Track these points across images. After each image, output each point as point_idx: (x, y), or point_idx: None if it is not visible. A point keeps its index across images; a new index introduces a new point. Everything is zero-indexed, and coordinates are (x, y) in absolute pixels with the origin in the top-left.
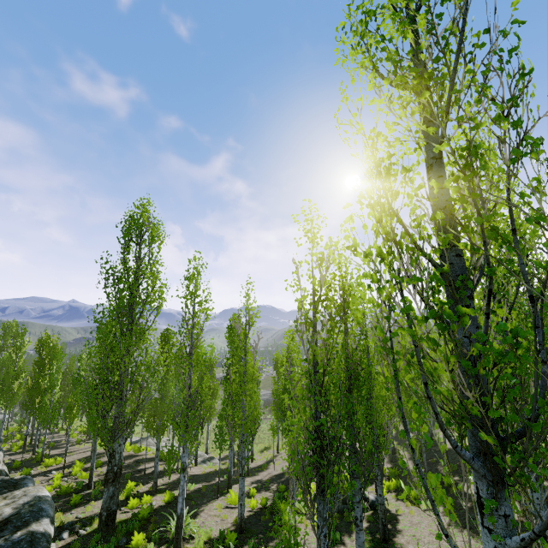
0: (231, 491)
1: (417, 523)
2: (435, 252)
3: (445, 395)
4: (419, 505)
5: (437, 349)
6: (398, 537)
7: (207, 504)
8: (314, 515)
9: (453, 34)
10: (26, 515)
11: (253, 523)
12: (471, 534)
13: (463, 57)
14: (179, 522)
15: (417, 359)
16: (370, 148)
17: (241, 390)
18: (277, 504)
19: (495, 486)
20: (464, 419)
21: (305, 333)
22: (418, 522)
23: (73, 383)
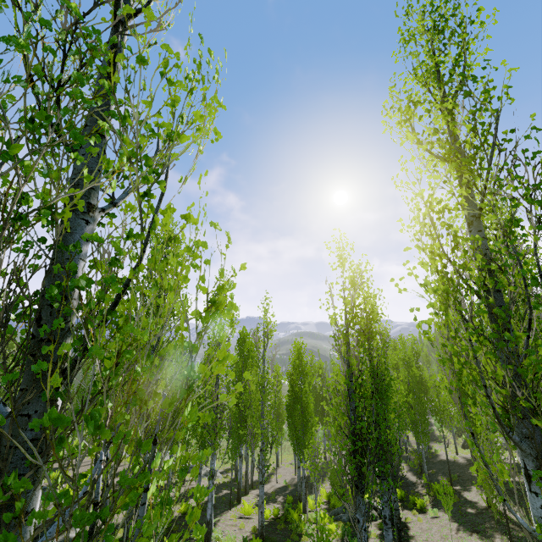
0: (244, 502)
1: (427, 529)
2: (482, 288)
3: (503, 393)
4: (426, 513)
5: (496, 361)
6: (412, 541)
7: (221, 515)
8: (356, 510)
9: (490, 134)
10: None
11: (271, 532)
12: (480, 537)
13: (498, 151)
14: (208, 528)
15: (478, 368)
16: (427, 208)
17: (261, 399)
18: (291, 514)
19: (539, 460)
20: (517, 411)
21: (341, 347)
22: (428, 529)
23: (77, 394)
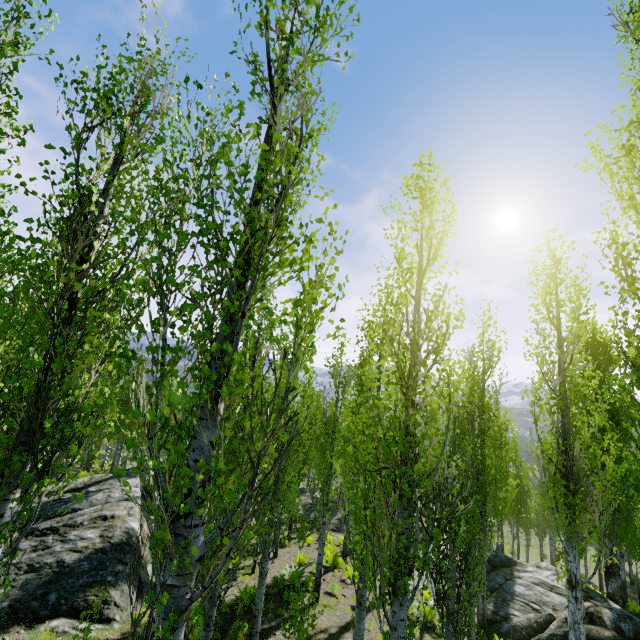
0: None
1: None
2: None
3: None
4: None
5: None
6: None
7: None
8: None
9: None
10: (589, 588)
11: None
12: None
13: None
14: None
15: None
16: None
17: None
18: None
19: None
20: None
21: None
22: None
23: None
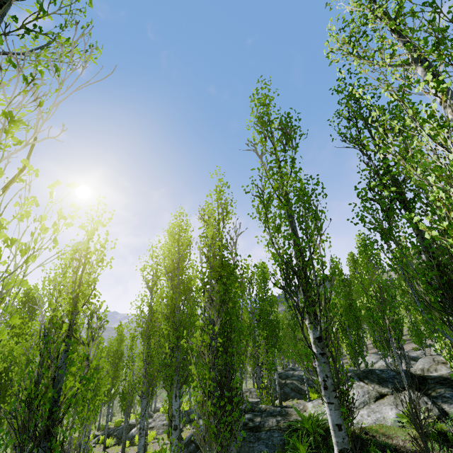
0: None
1: None
2: None
3: None
4: None
5: None
6: None
7: None
8: None
9: None
10: None
11: None
12: None
13: None
14: None
15: None
16: None
17: None
18: None
19: None
20: None
21: None
22: None
23: None
